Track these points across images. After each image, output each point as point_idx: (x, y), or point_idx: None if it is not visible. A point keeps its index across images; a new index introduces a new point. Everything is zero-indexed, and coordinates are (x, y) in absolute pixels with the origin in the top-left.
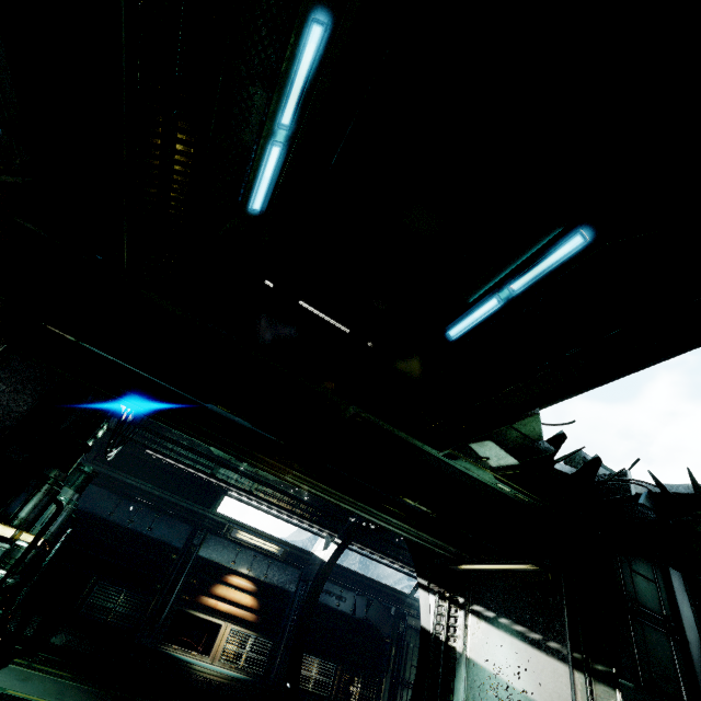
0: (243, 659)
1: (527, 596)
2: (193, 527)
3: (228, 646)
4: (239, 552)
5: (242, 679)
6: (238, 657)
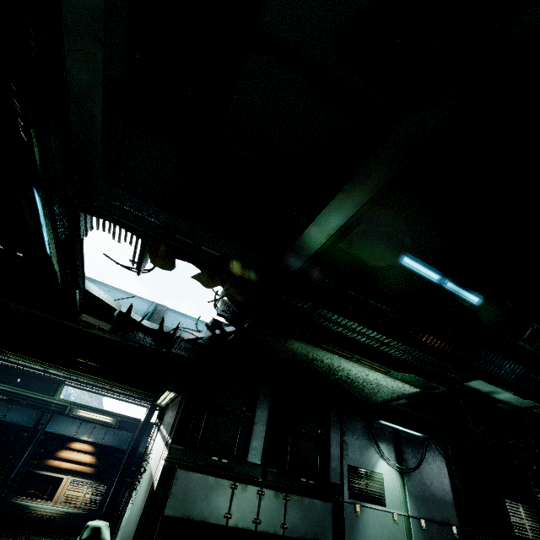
0: (81, 500)
1: (172, 412)
2: (42, 411)
3: (68, 492)
4: (81, 425)
5: (72, 512)
6: (76, 499)
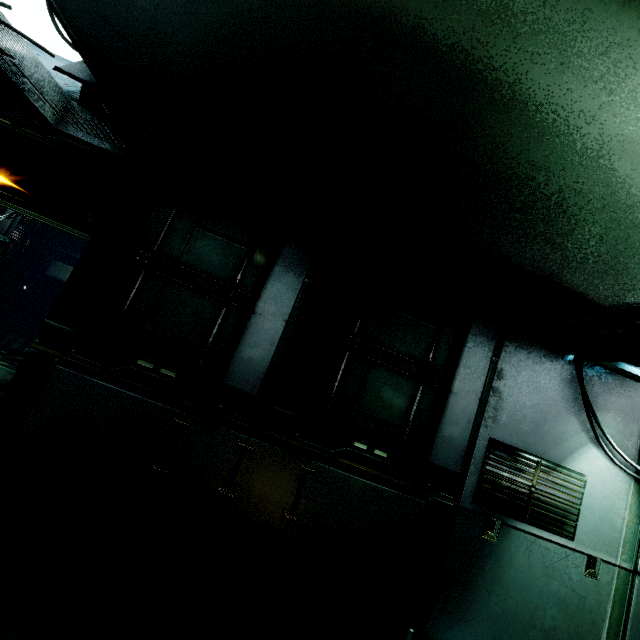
0: None
1: None
2: None
3: None
4: None
5: None
6: None
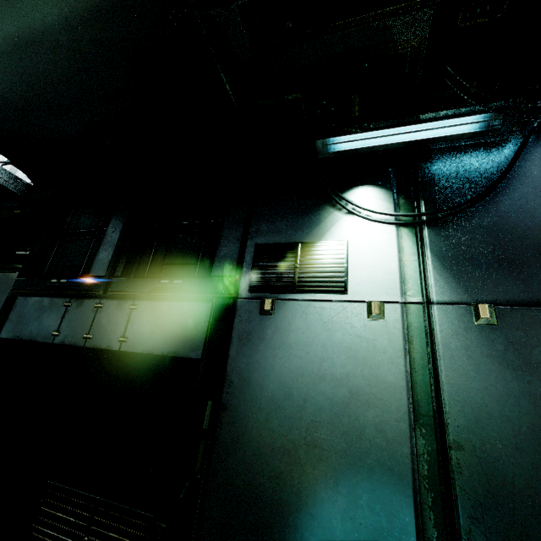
0: None
1: None
2: None
3: None
4: None
5: None
6: None
